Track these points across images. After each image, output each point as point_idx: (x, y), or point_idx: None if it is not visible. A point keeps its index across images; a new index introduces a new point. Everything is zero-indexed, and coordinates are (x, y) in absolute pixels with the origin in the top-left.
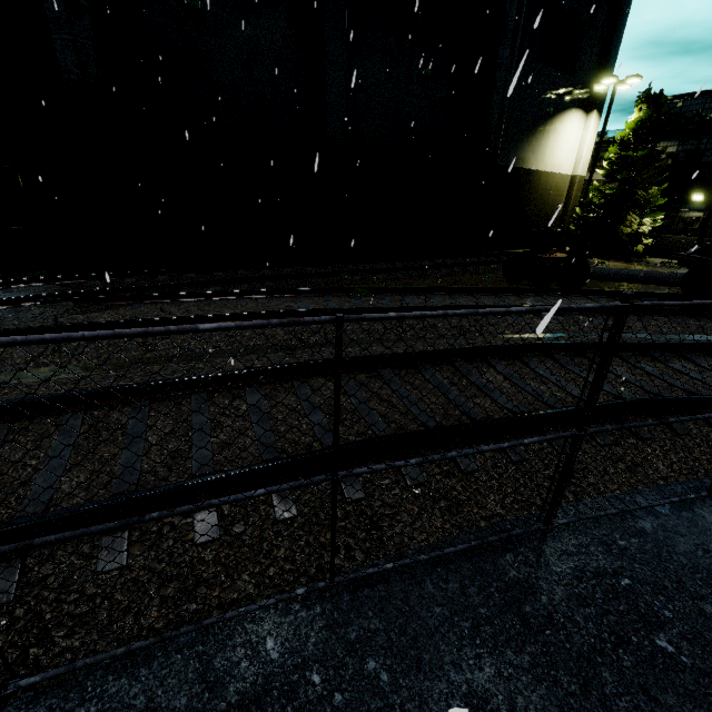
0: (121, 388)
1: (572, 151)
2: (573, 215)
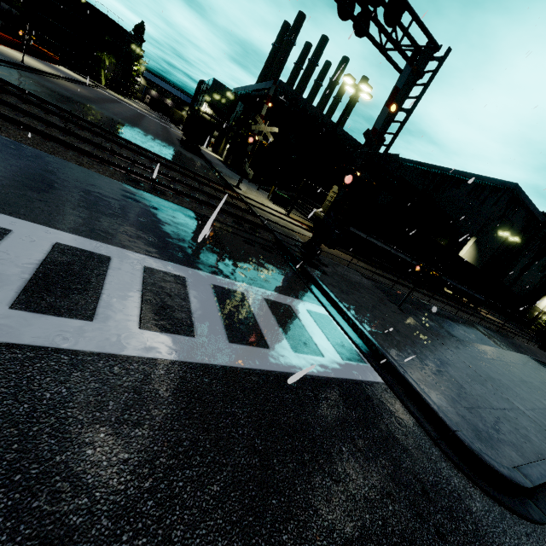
0: (539, 341)
1: (545, 304)
2: (539, 322)
